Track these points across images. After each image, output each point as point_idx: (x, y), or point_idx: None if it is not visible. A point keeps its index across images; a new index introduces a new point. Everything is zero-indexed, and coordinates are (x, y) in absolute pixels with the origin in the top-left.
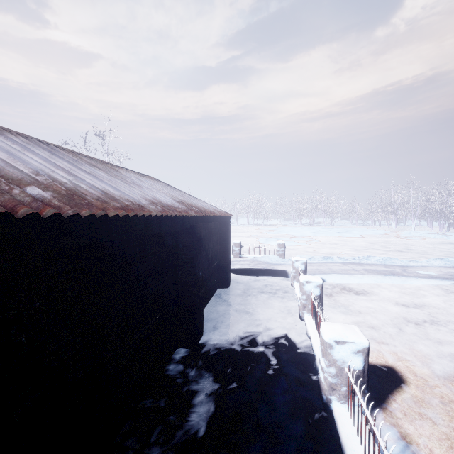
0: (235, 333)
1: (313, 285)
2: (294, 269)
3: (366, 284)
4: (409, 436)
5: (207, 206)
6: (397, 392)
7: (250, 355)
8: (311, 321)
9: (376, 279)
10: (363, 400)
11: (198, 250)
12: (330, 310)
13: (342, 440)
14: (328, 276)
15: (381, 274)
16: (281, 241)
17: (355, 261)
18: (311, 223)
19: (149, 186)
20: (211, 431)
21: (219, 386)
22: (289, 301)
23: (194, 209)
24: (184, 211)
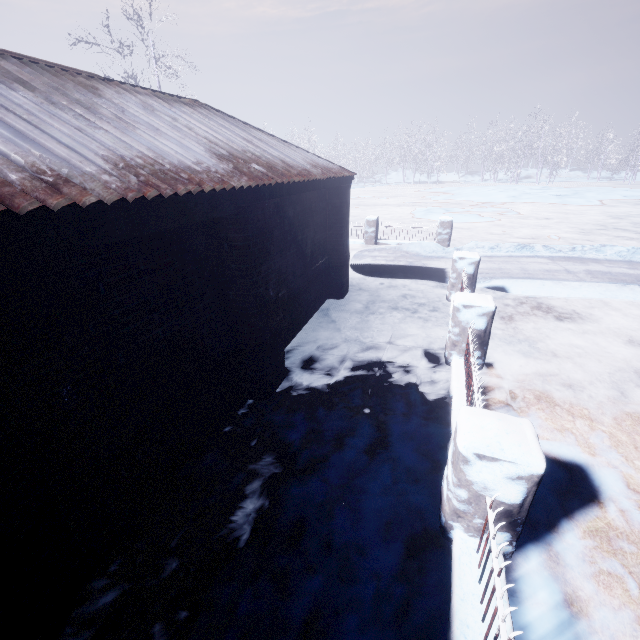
0: (334, 380)
1: (475, 312)
2: (454, 272)
3: (582, 300)
4: (579, 604)
5: (302, 158)
6: (580, 517)
7: (346, 420)
8: (461, 370)
9: (604, 290)
10: (510, 539)
11: (263, 253)
12: (502, 347)
13: (453, 602)
14: (516, 283)
15: (618, 281)
16: (446, 217)
17: (574, 254)
18: (512, 179)
19: (163, 122)
20: (256, 544)
21: (286, 470)
22: (434, 327)
23: (255, 170)
24: (213, 180)
